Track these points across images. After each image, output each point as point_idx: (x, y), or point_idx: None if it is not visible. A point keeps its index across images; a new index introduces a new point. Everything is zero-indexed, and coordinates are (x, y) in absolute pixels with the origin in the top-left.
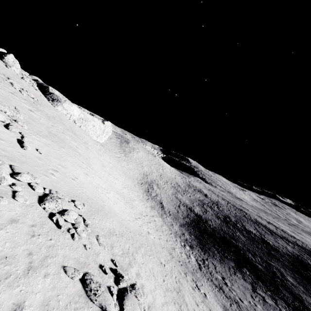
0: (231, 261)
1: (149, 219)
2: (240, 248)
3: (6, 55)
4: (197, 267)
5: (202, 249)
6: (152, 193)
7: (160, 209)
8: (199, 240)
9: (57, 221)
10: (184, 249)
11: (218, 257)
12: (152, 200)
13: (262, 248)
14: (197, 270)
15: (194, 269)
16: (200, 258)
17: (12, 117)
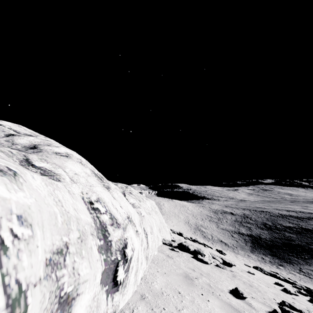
0: (311, 259)
1: (242, 260)
2: (301, 245)
3: None
4: (309, 278)
5: (286, 262)
6: (208, 236)
7: (227, 247)
8: (276, 256)
9: (305, 286)
10: (282, 269)
11: (303, 262)
12: (215, 243)
13: (311, 236)
14: (312, 280)
15: (311, 281)
16: (297, 270)
17: (187, 236)
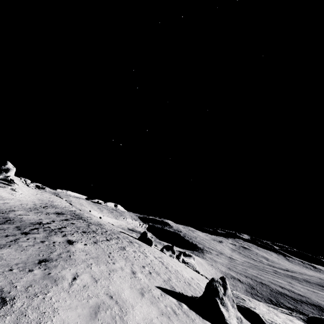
0: None
1: None
2: None
3: (180, 256)
4: None
5: None
6: None
7: None
8: None
9: None
10: None
11: None
12: None
13: None
14: None
15: None
16: None
17: None
